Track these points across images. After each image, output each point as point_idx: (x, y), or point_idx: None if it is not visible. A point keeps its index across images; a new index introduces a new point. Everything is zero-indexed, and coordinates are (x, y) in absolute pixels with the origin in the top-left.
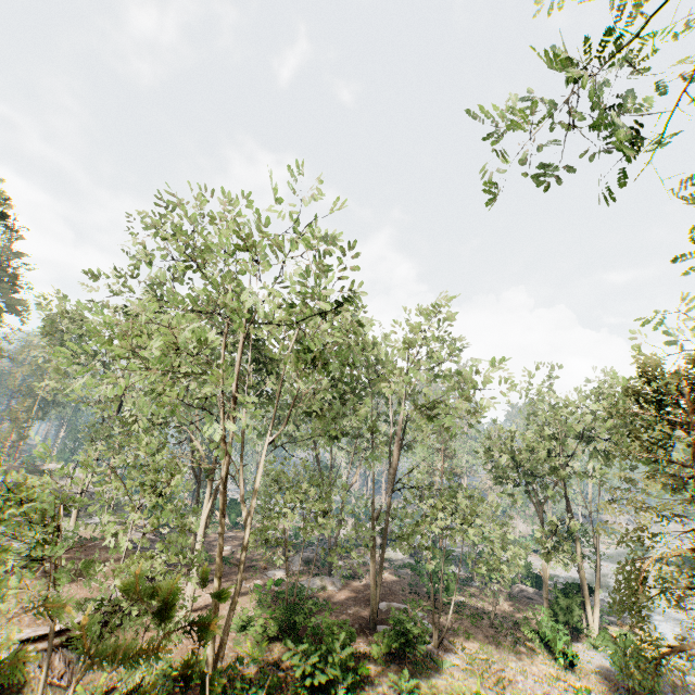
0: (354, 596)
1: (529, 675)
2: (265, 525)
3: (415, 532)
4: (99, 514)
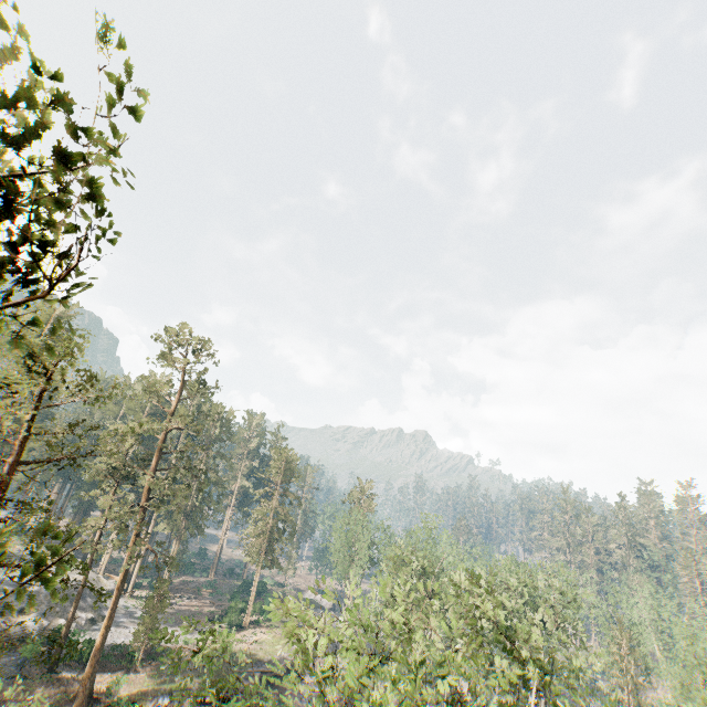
0: None
1: None
2: None
3: None
4: None
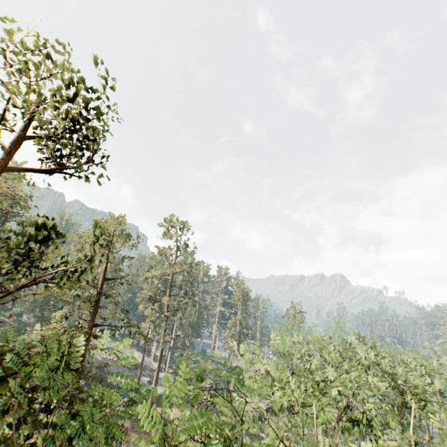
0: None
1: None
2: None
3: None
4: None
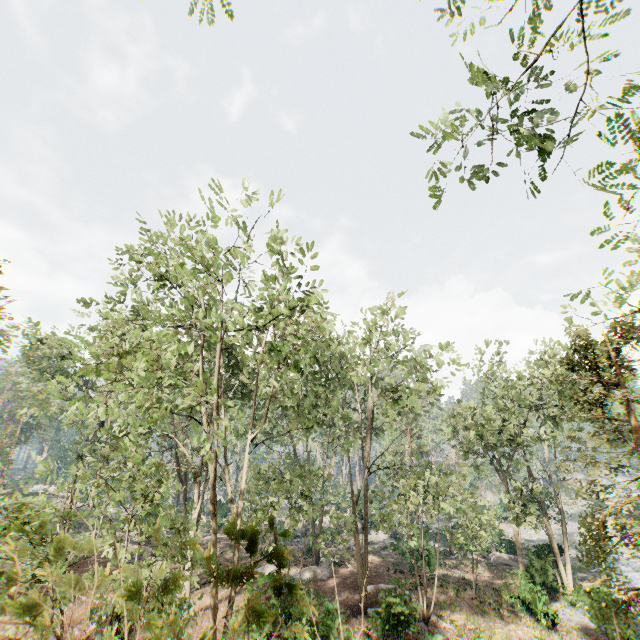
0: (343, 582)
1: (516, 639)
2: (254, 520)
3: (394, 511)
4: (99, 526)
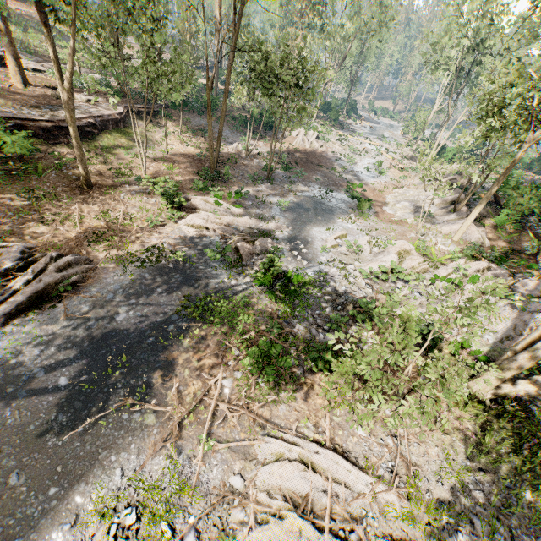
0: None
1: None
2: None
3: None
4: None
